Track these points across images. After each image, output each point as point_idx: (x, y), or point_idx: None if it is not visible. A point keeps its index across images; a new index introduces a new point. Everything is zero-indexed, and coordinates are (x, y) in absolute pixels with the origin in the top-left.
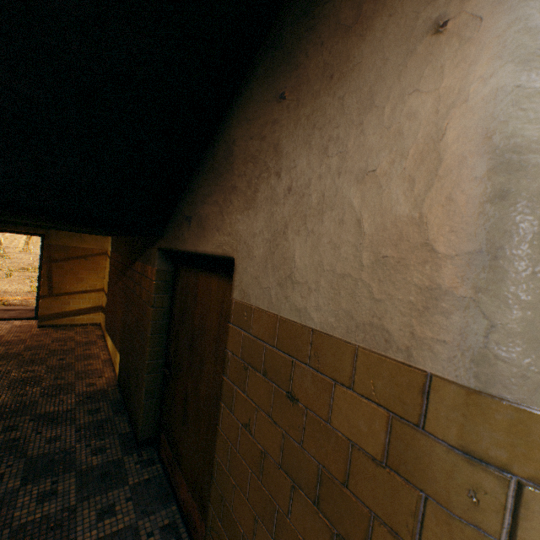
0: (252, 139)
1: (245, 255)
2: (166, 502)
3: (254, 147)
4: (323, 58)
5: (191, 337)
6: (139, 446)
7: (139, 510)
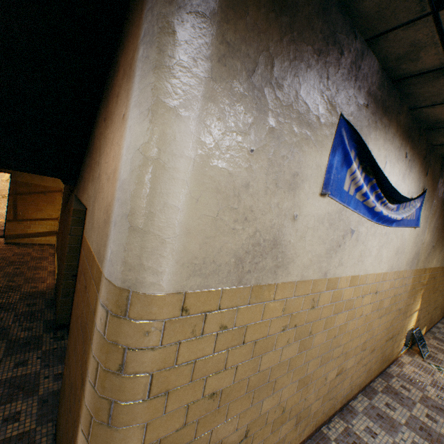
0: (98, 139)
1: (89, 208)
2: (64, 361)
3: (98, 144)
4: (112, 107)
5: None
6: (57, 328)
7: (44, 364)
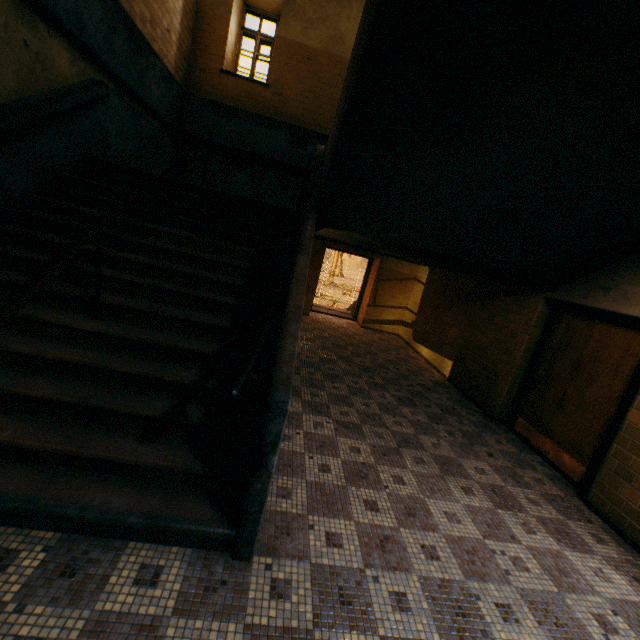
0: None
1: None
2: (531, 453)
3: None
4: None
5: (575, 361)
6: (493, 421)
7: (517, 449)
